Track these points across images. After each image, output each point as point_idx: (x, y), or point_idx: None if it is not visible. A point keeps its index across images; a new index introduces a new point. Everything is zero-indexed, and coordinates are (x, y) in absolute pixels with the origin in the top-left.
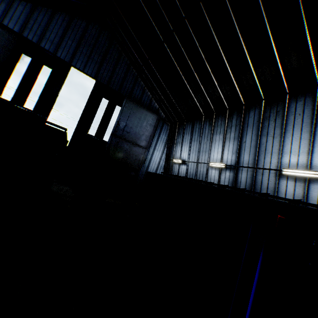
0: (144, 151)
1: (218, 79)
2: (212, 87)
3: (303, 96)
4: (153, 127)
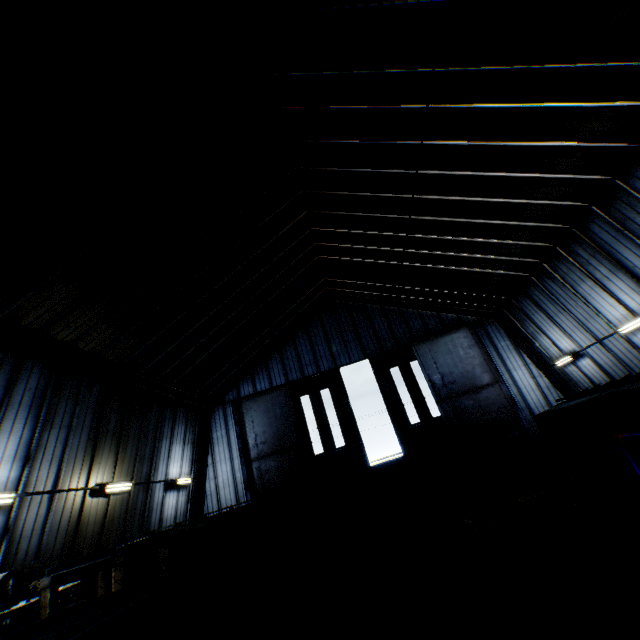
0: (497, 388)
1: (500, 237)
2: (502, 247)
3: (637, 167)
4: (477, 346)
